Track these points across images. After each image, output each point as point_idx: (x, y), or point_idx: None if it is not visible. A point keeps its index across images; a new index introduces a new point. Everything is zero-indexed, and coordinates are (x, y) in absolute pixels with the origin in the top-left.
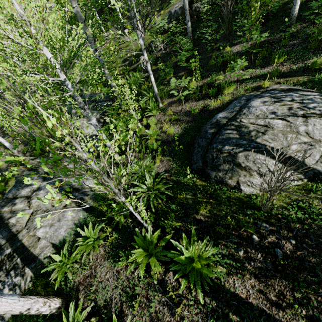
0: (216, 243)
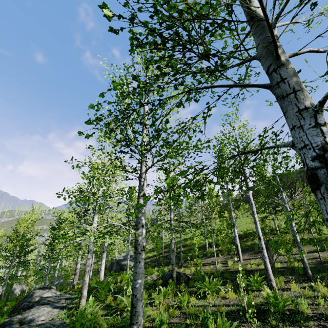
0: None
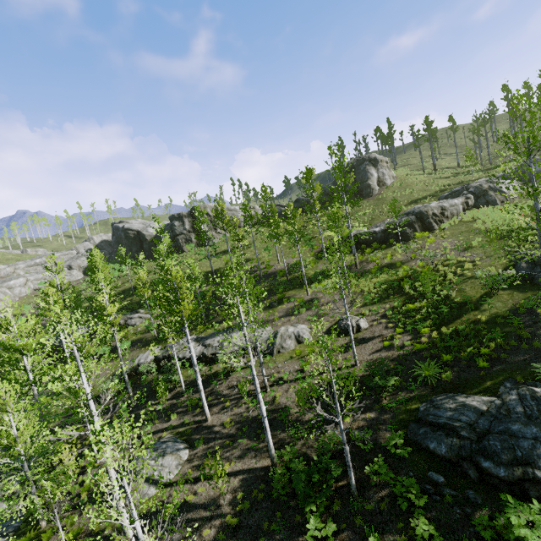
0: None
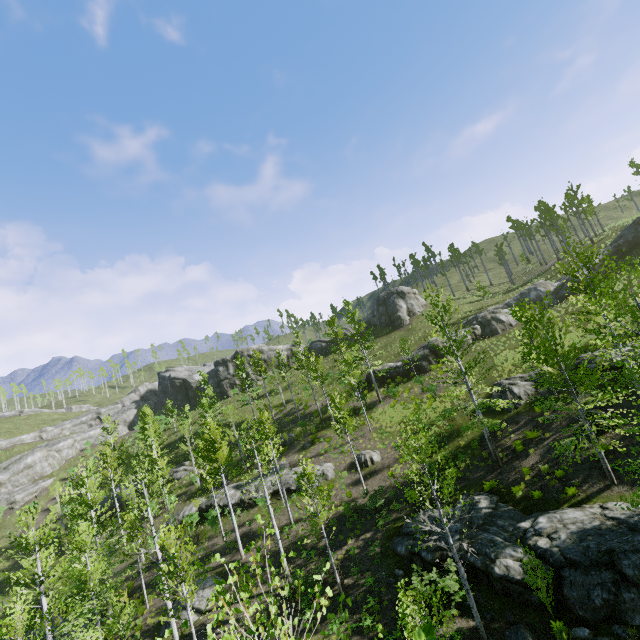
0: None
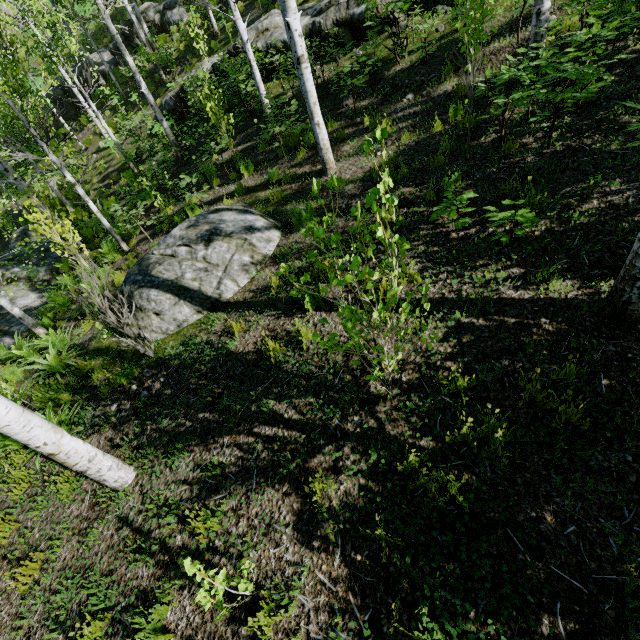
0: (97, 406)
